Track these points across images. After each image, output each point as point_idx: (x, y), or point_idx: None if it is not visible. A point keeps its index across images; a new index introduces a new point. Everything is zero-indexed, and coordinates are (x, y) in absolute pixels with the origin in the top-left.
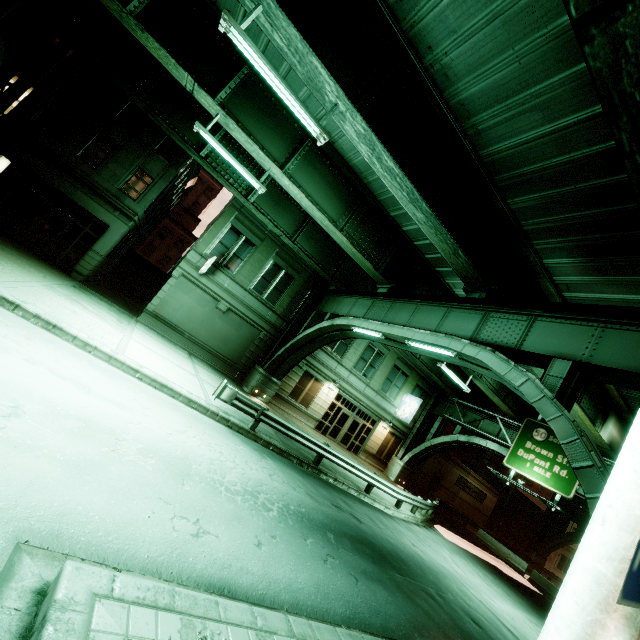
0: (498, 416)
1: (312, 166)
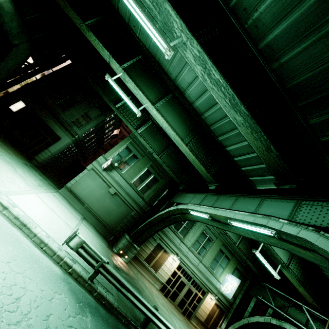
0: (304, 306)
1: (171, 107)
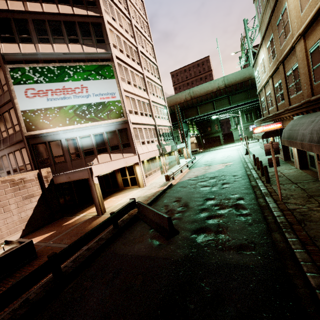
0: None
1: None
